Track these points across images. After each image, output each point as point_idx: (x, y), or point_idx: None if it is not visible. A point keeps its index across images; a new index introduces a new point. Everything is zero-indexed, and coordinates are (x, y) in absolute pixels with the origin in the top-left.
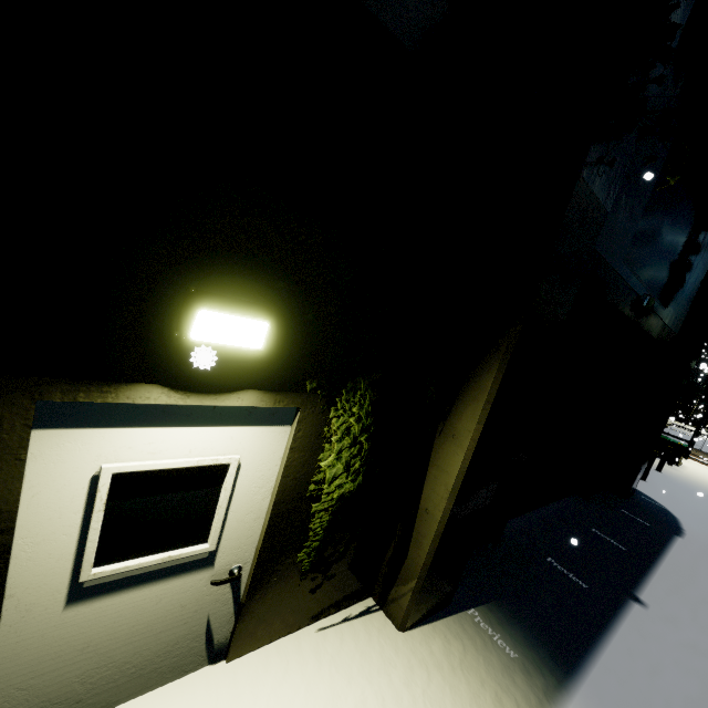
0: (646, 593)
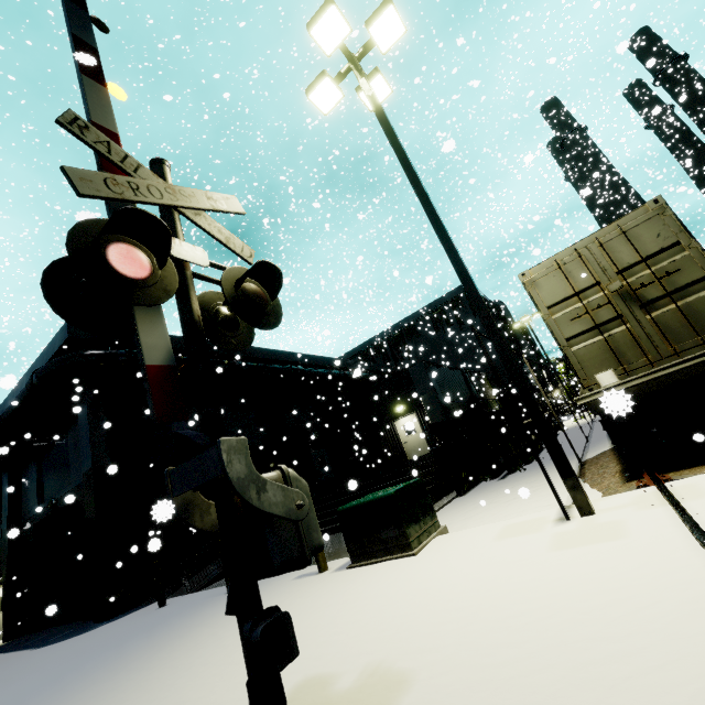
0: None
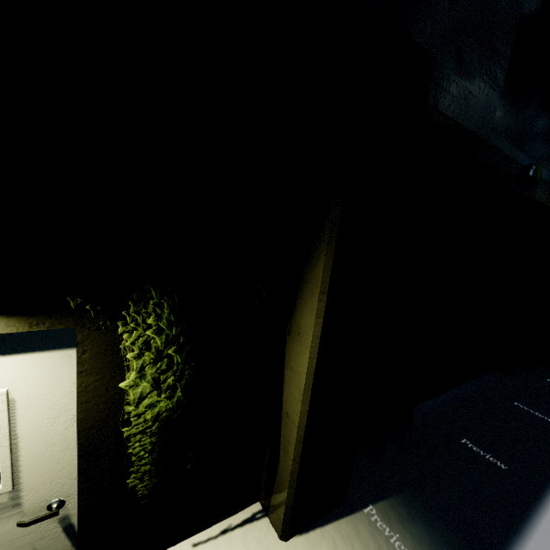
0: None
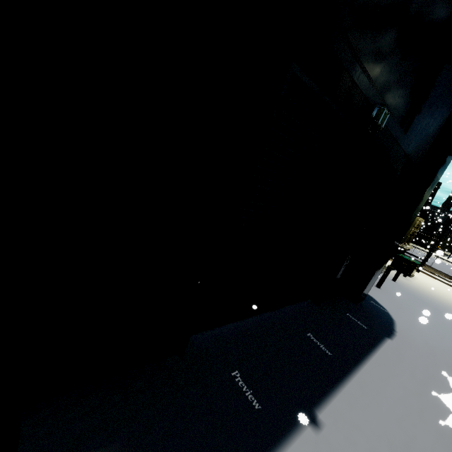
0: (328, 409)
